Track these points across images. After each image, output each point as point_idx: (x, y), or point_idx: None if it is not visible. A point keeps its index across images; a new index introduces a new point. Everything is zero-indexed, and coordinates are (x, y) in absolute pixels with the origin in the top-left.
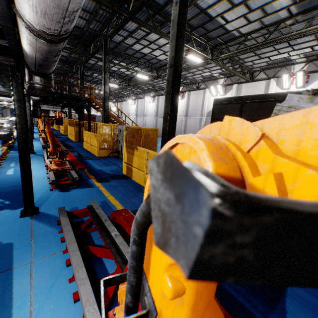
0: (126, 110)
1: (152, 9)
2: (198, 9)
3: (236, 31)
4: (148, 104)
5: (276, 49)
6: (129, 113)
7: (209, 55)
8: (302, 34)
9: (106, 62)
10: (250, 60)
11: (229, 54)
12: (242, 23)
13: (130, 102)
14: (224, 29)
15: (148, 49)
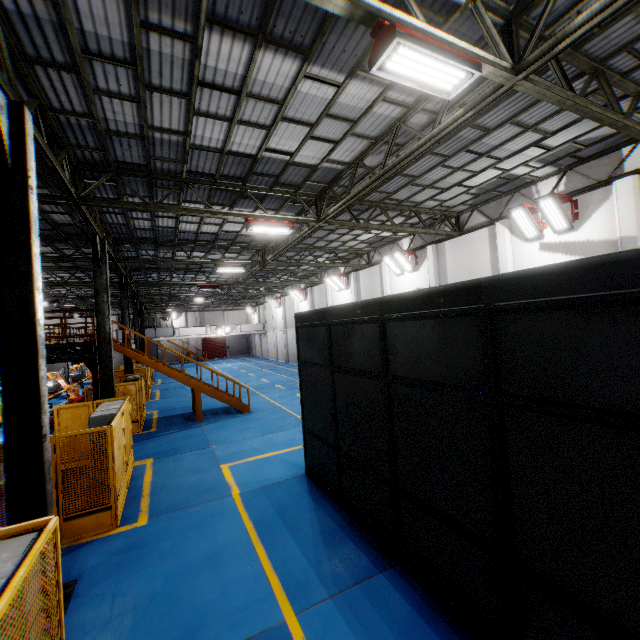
0: (271, 318)
1: (132, 174)
2: (208, 151)
3: (328, 162)
4: (299, 303)
5: (455, 168)
6: (276, 323)
7: (311, 214)
8: (439, 138)
9: (97, 275)
10: (426, 197)
11: (339, 207)
12: (322, 147)
13: (274, 303)
14: (300, 166)
15: (212, 226)
